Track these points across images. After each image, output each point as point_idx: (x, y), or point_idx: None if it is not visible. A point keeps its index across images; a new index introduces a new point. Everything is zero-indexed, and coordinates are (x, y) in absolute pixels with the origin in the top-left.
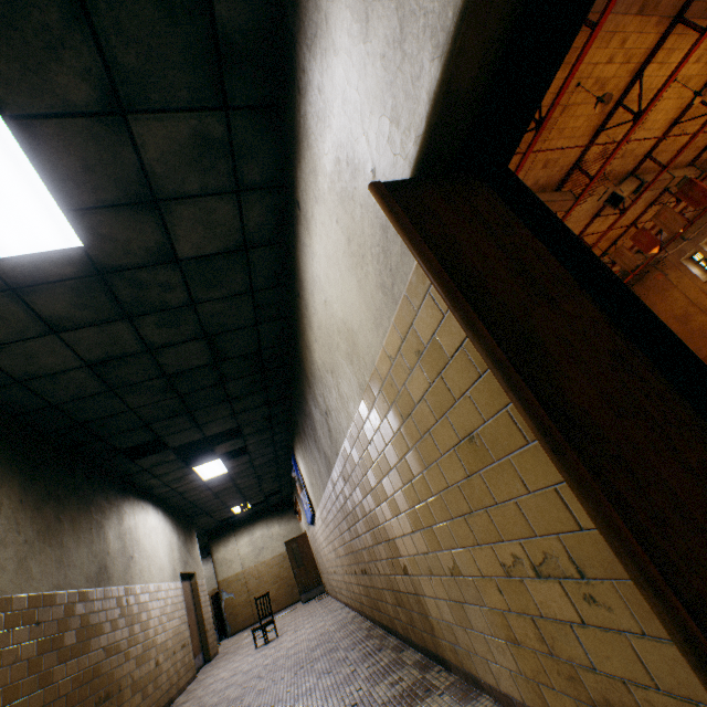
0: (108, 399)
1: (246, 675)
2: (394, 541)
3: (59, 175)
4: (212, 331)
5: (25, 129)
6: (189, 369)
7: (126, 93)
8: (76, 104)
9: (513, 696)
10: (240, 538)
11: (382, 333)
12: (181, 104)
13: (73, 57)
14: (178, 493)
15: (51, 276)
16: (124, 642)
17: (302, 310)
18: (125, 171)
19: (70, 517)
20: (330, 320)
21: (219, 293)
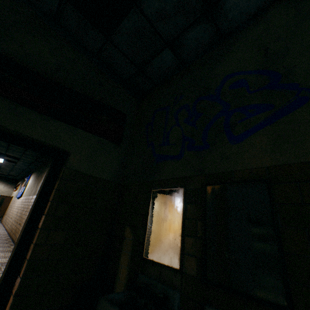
0: None
1: None
2: None
3: None
4: None
5: None
6: None
7: None
8: None
9: None
10: None
11: None
12: None
13: None
14: None
15: None
16: None
17: None
18: None
19: None
20: None
21: None
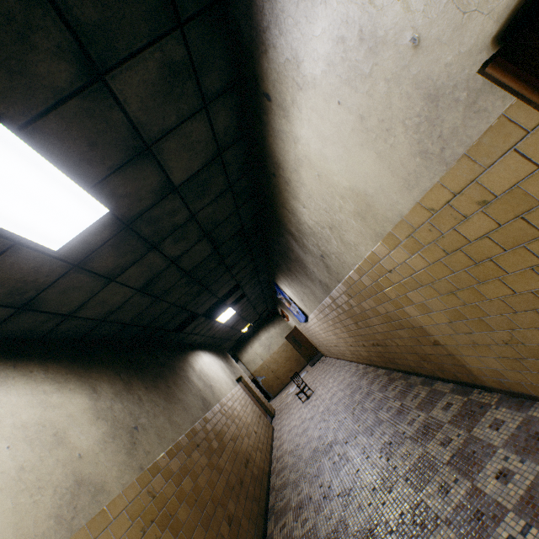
0: (157, 305)
1: (313, 421)
2: (422, 328)
3: (73, 162)
4: (209, 230)
5: (34, 134)
6: (200, 262)
7: (97, 54)
8: (62, 88)
9: None
10: (253, 345)
11: (418, 192)
12: (143, 41)
13: (42, 39)
14: (210, 337)
15: (96, 244)
16: (236, 431)
17: (280, 187)
18: (118, 133)
19: (172, 382)
20: (328, 190)
21: (208, 199)
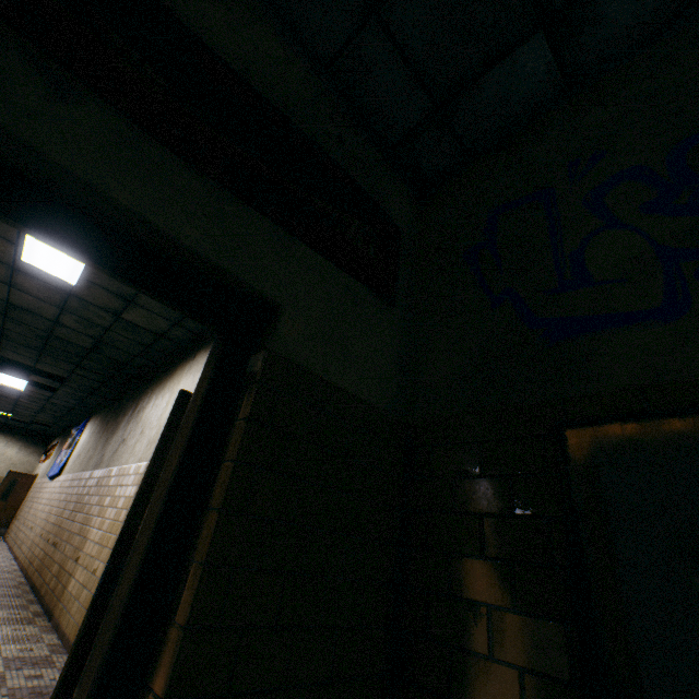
0: None
1: None
2: (87, 540)
3: (95, 272)
4: (106, 341)
5: None
6: (70, 341)
7: None
8: None
9: (68, 634)
10: None
11: None
12: None
13: None
14: None
15: (42, 278)
16: None
17: (162, 383)
18: (128, 289)
19: None
20: (160, 415)
21: (129, 335)
